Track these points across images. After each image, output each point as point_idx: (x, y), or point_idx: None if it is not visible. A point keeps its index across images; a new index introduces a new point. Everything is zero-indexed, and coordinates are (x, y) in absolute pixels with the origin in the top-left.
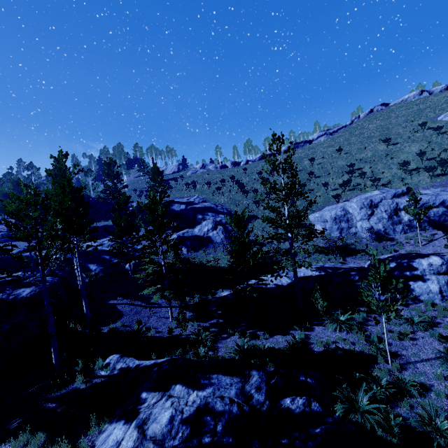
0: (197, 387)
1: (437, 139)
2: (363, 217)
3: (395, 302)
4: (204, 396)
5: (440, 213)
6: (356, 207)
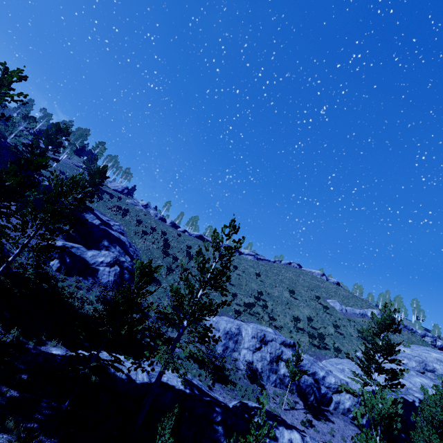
0: None
1: (322, 315)
2: (251, 347)
3: None
4: None
5: (309, 382)
6: (250, 333)
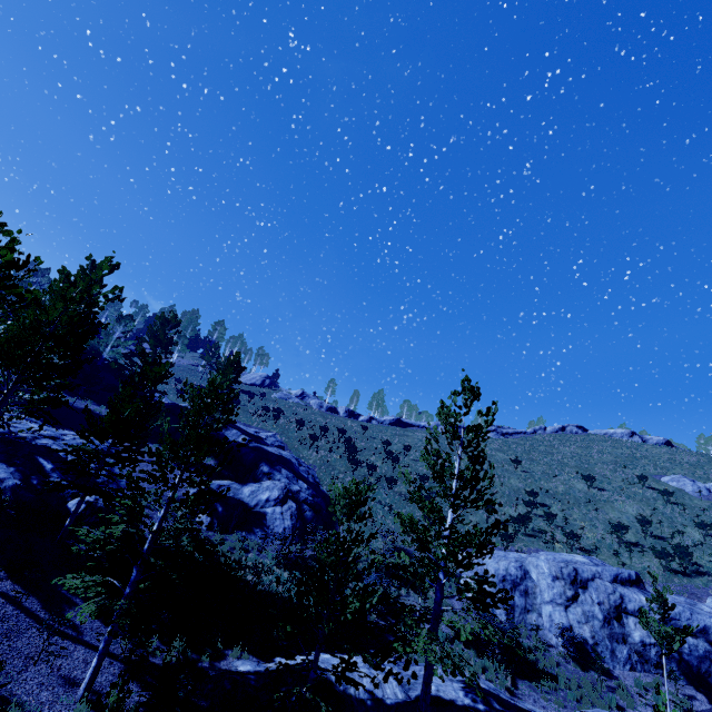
0: None
1: (664, 509)
2: (557, 598)
3: None
4: None
5: (701, 651)
6: (547, 572)
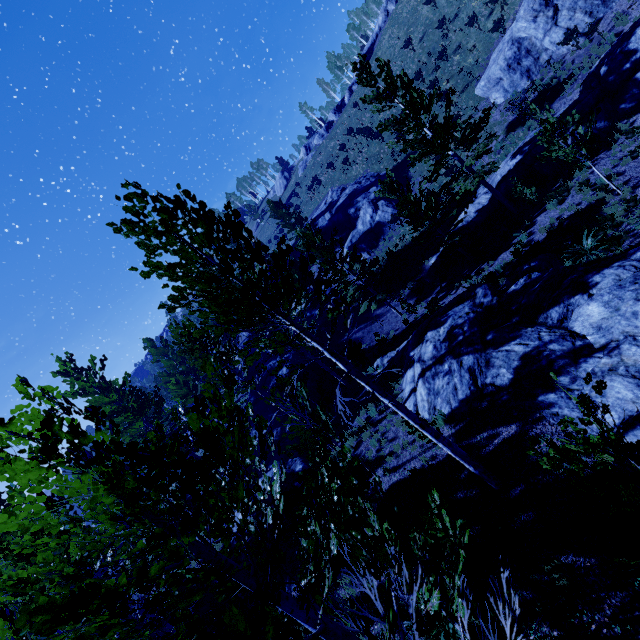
0: (441, 325)
1: None
2: (546, 28)
3: (627, 117)
4: (449, 325)
5: None
6: (527, 24)
